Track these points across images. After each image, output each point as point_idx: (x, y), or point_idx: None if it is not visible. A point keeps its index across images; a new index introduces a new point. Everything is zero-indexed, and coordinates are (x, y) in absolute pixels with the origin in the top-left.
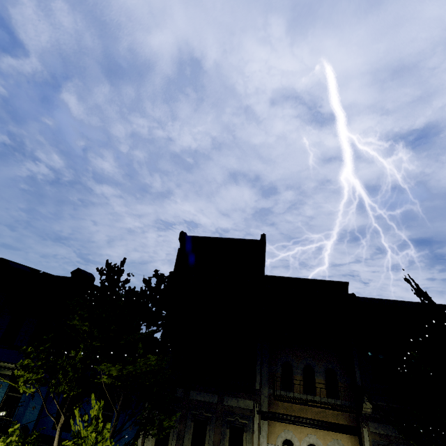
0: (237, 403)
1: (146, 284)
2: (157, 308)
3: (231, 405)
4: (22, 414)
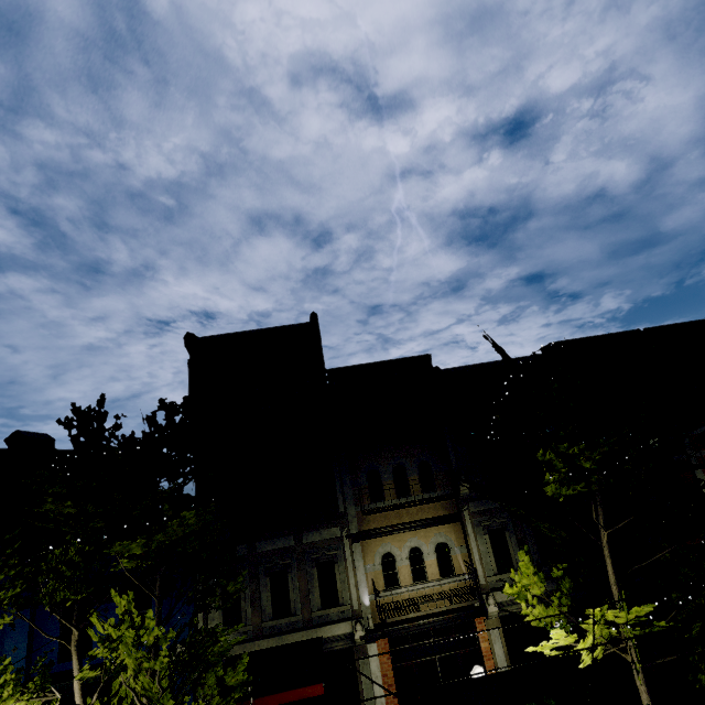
0: (321, 535)
1: (151, 423)
2: (177, 451)
3: (313, 541)
4: None
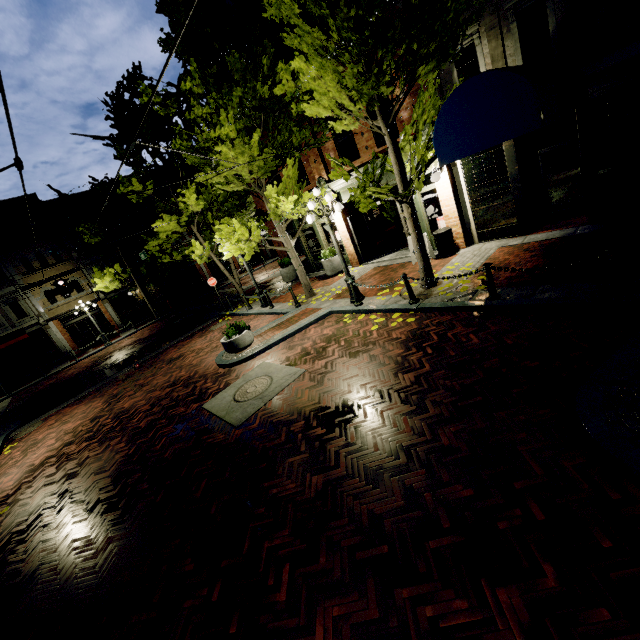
0: (4, 292)
1: None
2: None
3: (0, 295)
4: None
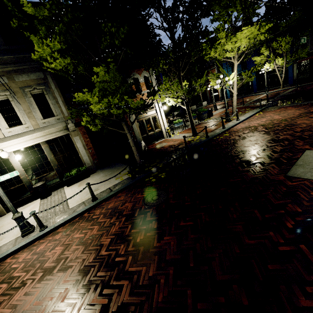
0: None
1: None
2: None
3: None
4: (249, 67)
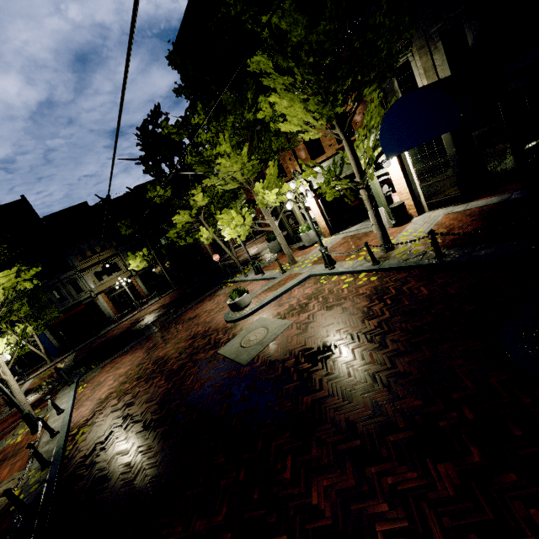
0: (67, 275)
1: None
2: None
3: (65, 277)
4: None
